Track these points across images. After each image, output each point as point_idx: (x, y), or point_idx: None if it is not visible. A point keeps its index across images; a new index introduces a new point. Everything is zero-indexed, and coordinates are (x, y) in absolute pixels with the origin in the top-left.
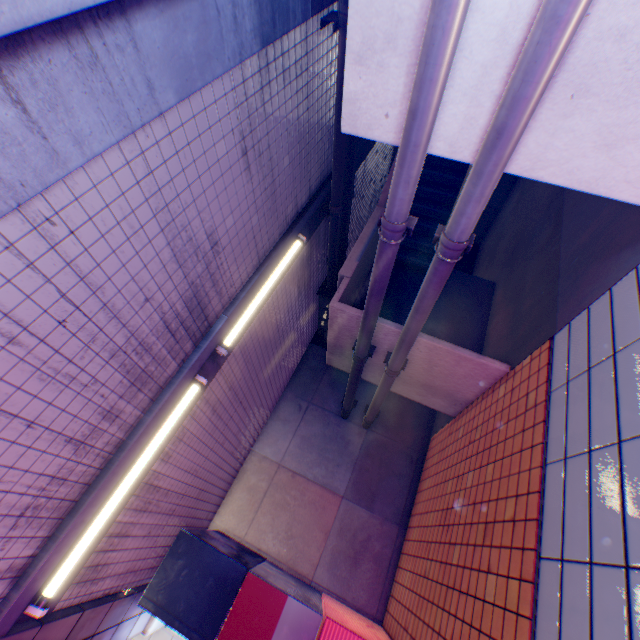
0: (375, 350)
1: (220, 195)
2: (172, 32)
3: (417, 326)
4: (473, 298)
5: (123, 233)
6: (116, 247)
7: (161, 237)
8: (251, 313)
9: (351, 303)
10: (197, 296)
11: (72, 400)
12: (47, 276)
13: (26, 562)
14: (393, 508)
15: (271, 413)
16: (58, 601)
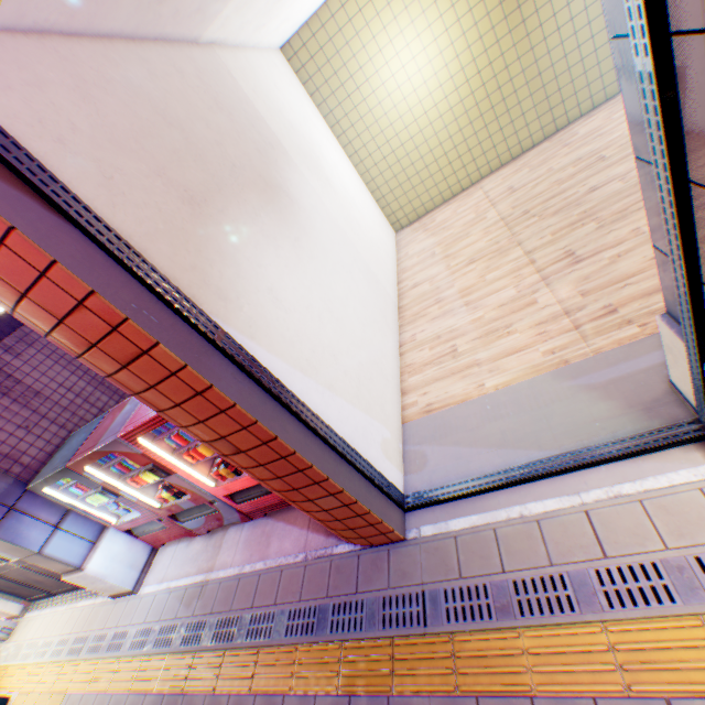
0: None
1: None
2: None
3: None
4: None
5: None
6: None
7: None
8: None
9: None
10: None
11: None
12: None
13: None
14: None
15: None
16: None
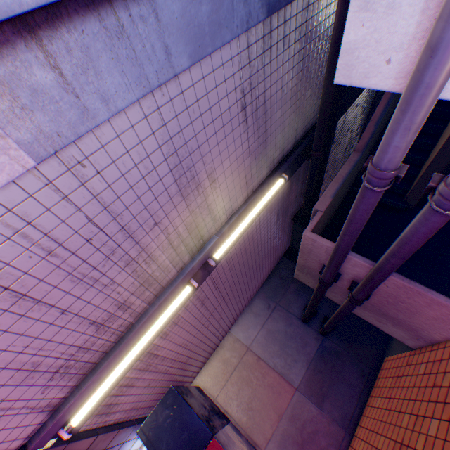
0: (339, 276)
1: (220, 142)
2: (189, 3)
3: (390, 268)
4: (445, 239)
5: (139, 173)
6: (133, 184)
7: (169, 176)
8: (237, 234)
9: (321, 231)
10: (195, 221)
11: (95, 295)
12: (78, 206)
13: (59, 401)
14: (341, 412)
15: (246, 306)
16: (81, 426)
